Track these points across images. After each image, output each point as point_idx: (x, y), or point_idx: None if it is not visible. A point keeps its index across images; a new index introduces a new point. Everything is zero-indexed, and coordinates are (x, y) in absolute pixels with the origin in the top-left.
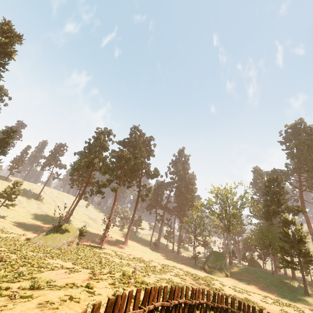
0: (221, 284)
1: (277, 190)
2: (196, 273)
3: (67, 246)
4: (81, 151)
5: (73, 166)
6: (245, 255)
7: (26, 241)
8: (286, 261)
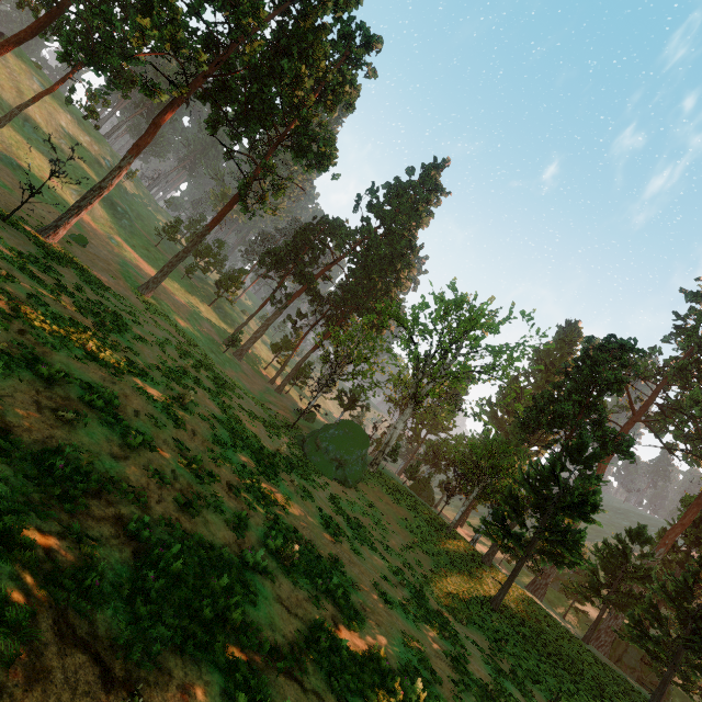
0: (302, 491)
1: (610, 375)
2: (261, 436)
3: None
4: None
5: None
6: (417, 467)
7: None
8: (504, 528)
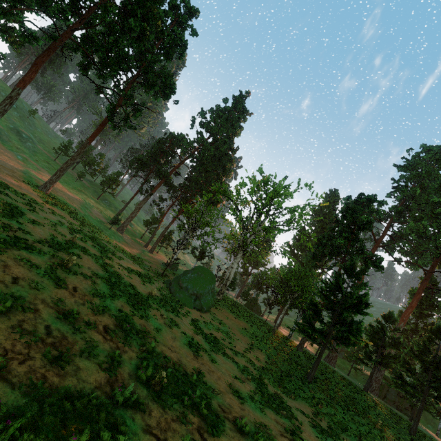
0: (170, 321)
1: (364, 218)
2: (136, 284)
3: None
4: None
5: None
6: (248, 292)
7: None
8: (311, 326)
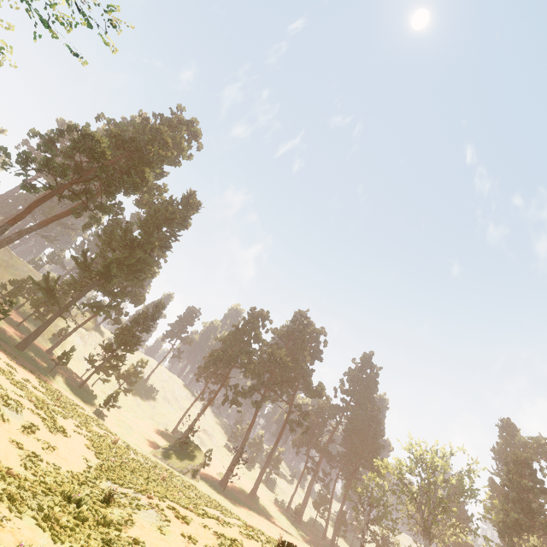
0: None
1: (527, 483)
2: None
3: (191, 476)
4: (226, 338)
5: (212, 357)
6: None
7: (150, 452)
8: None
